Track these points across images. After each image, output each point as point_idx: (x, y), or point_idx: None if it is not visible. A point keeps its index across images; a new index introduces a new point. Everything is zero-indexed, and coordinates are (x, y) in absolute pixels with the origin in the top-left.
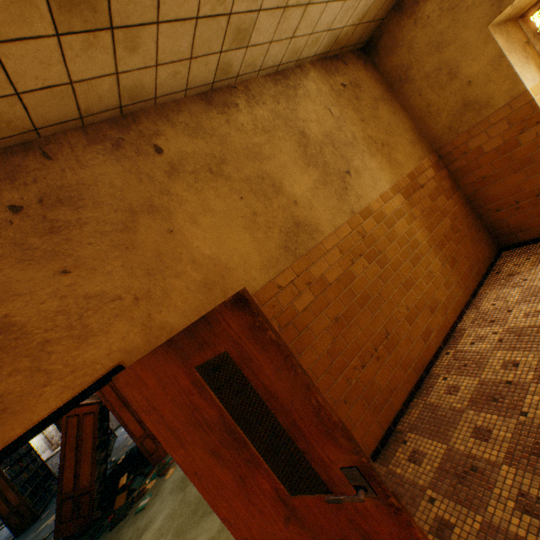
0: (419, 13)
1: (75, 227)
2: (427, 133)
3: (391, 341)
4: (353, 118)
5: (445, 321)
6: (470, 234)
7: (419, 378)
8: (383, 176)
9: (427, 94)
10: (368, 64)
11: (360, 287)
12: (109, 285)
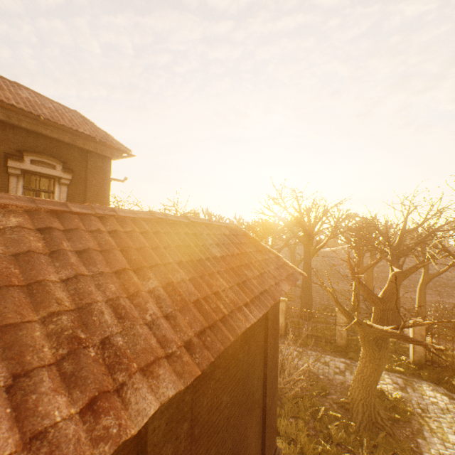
0: None
1: None
2: None
3: None
4: None
5: None
6: None
7: None
8: None
9: None
10: None
11: None
12: None
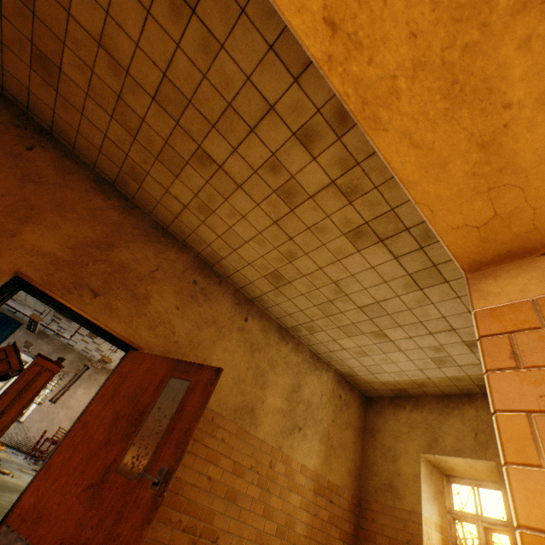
0: (398, 411)
1: (198, 303)
2: (363, 479)
3: None
4: (330, 413)
5: None
6: None
7: None
8: (315, 459)
9: (378, 454)
10: (363, 405)
11: (239, 486)
12: (179, 327)
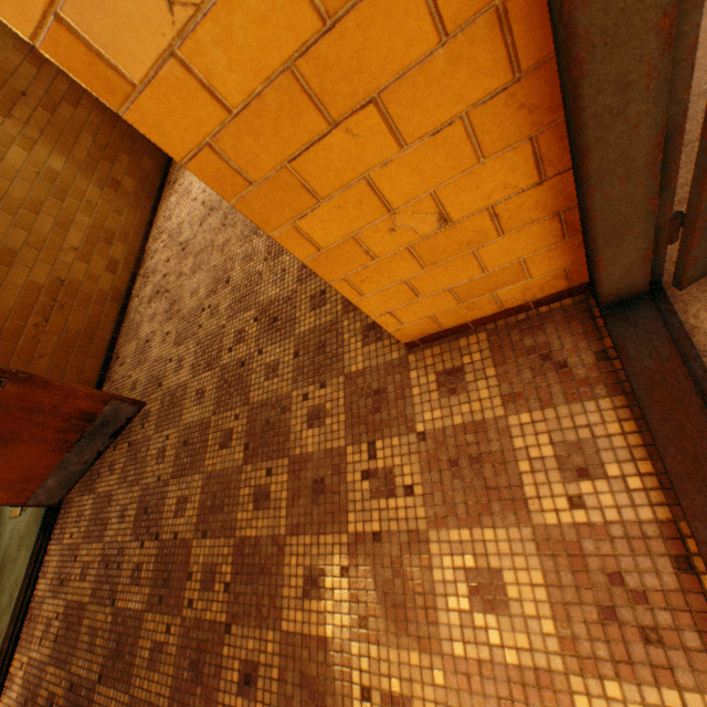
0: None
1: None
2: None
3: (71, 286)
4: None
5: (131, 247)
6: (126, 146)
7: (123, 306)
8: None
9: None
10: None
11: None
12: None
